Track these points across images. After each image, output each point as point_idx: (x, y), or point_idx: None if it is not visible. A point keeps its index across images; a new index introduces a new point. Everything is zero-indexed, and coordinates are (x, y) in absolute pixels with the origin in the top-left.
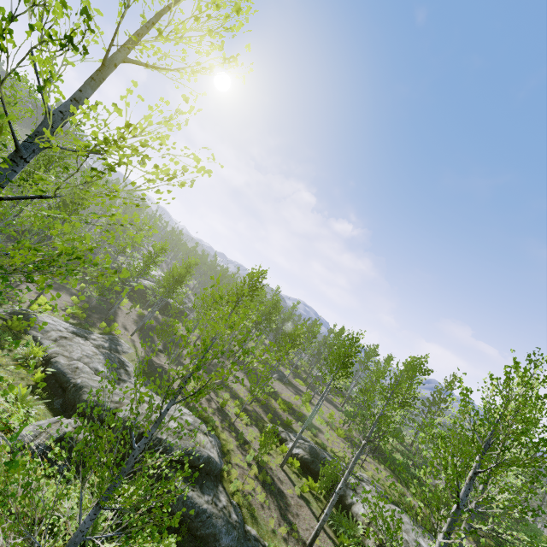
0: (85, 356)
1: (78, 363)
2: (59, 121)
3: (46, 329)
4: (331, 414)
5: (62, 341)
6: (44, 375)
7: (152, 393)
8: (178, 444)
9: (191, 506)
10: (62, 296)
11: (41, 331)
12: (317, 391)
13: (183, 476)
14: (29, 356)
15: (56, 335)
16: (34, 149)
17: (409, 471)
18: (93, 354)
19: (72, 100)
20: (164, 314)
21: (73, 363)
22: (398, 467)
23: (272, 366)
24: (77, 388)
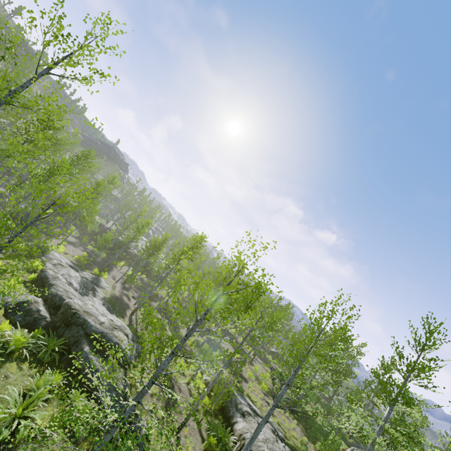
0: (66, 274)
1: (59, 276)
2: (14, 94)
3: (52, 258)
4: (263, 373)
5: (58, 266)
6: (35, 277)
7: (104, 308)
8: (96, 327)
9: (88, 363)
10: (78, 251)
11: (48, 258)
12: (265, 360)
13: (92, 346)
14: (34, 268)
15: (57, 262)
16: (1, 104)
17: (327, 436)
18: (74, 276)
19: (20, 86)
20: (150, 278)
21: (56, 275)
22: (315, 429)
23: (229, 332)
24: (50, 285)
